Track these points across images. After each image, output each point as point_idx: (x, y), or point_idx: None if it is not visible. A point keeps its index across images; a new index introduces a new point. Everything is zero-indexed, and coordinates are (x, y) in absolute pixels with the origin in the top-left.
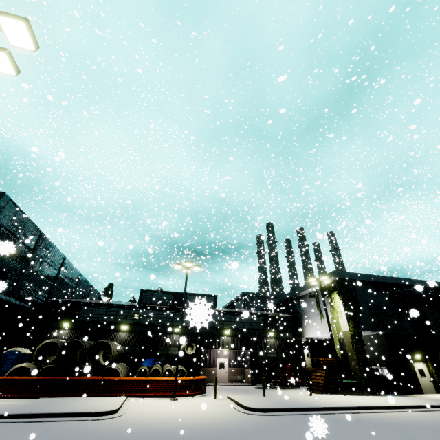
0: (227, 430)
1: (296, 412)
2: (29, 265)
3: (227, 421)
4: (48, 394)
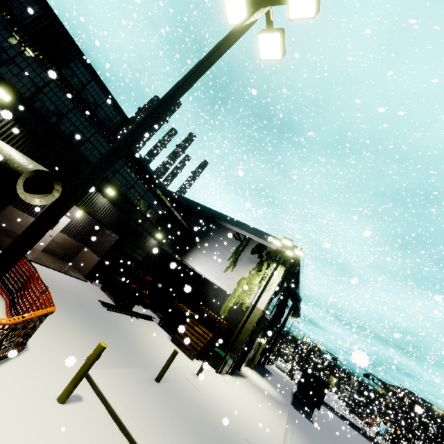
0: None
1: None
2: None
3: None
4: None
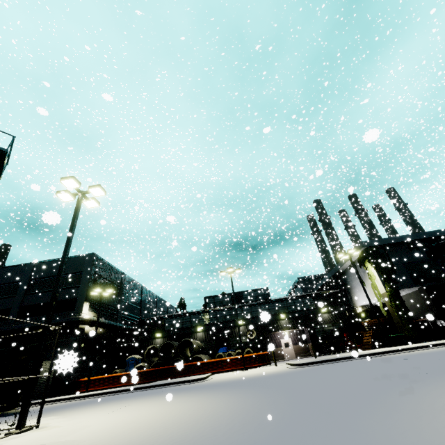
0: (273, 375)
1: (333, 361)
2: (121, 297)
3: (277, 372)
4: (161, 379)
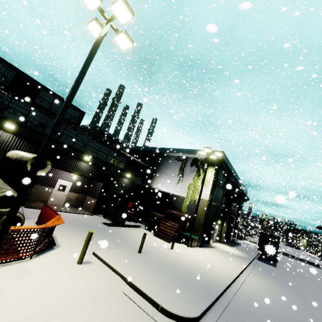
0: None
1: (215, 304)
2: None
3: None
4: None
